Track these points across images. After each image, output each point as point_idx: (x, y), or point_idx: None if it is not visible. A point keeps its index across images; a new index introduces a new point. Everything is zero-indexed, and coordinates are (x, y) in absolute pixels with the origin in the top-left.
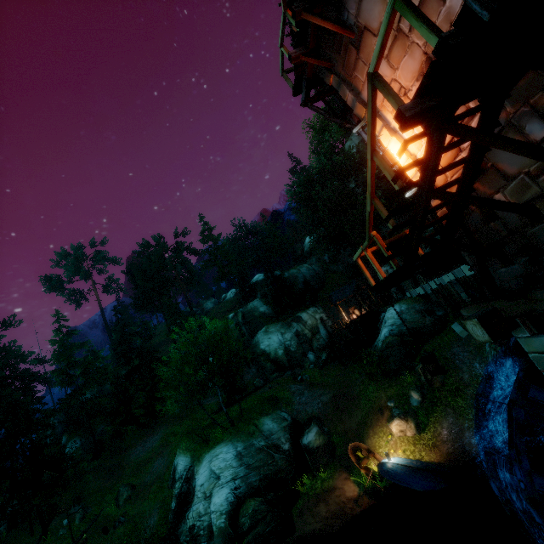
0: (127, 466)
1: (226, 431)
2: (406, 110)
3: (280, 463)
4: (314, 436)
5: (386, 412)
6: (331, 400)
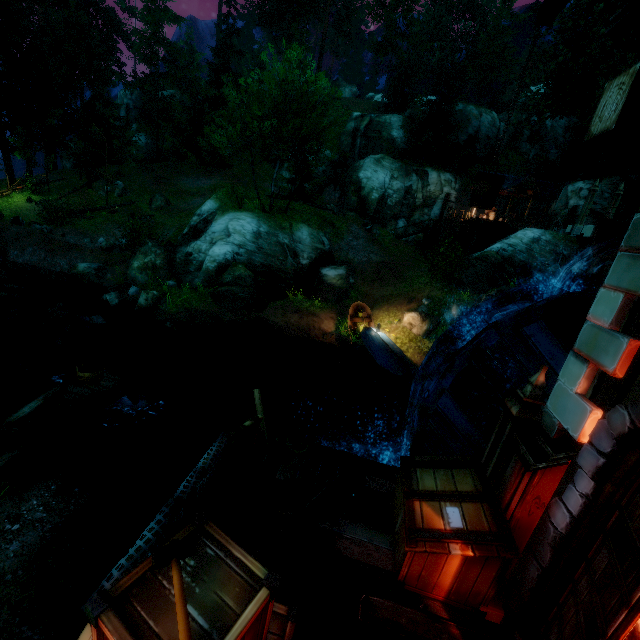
0: (173, 186)
1: (262, 210)
2: None
3: (288, 267)
4: (336, 275)
5: (414, 304)
6: (378, 264)
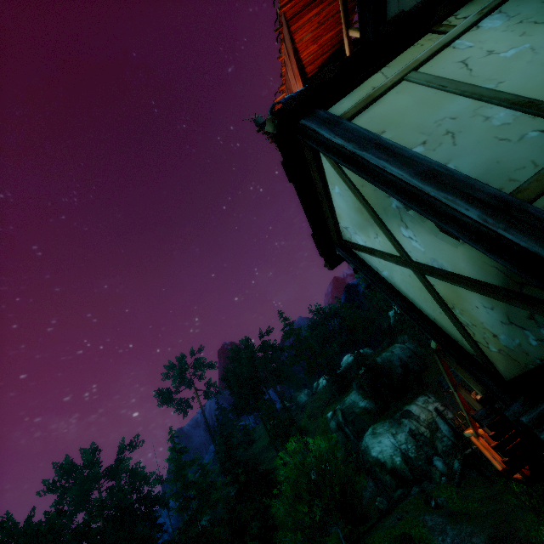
0: None
1: None
2: (482, 418)
3: None
4: None
5: None
6: None
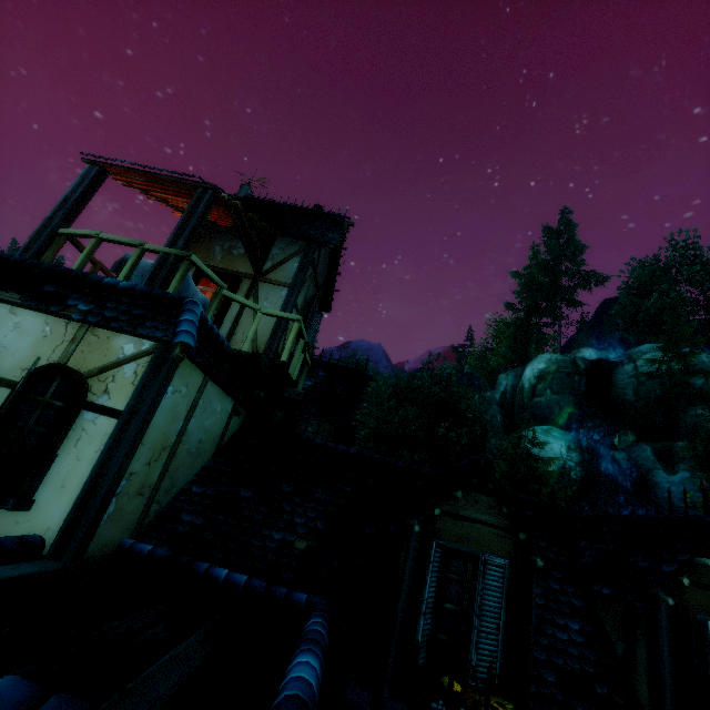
0: None
1: None
2: None
3: None
4: None
5: None
6: None
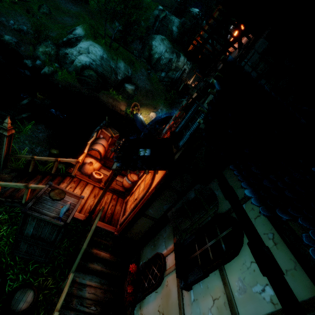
0: (52, 0)
1: (105, 45)
2: None
3: (112, 78)
4: (130, 88)
5: (155, 110)
6: (148, 90)
